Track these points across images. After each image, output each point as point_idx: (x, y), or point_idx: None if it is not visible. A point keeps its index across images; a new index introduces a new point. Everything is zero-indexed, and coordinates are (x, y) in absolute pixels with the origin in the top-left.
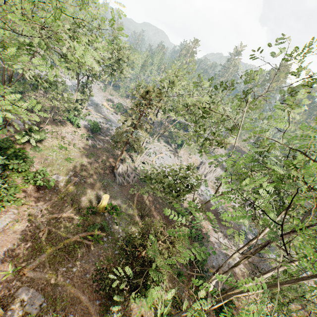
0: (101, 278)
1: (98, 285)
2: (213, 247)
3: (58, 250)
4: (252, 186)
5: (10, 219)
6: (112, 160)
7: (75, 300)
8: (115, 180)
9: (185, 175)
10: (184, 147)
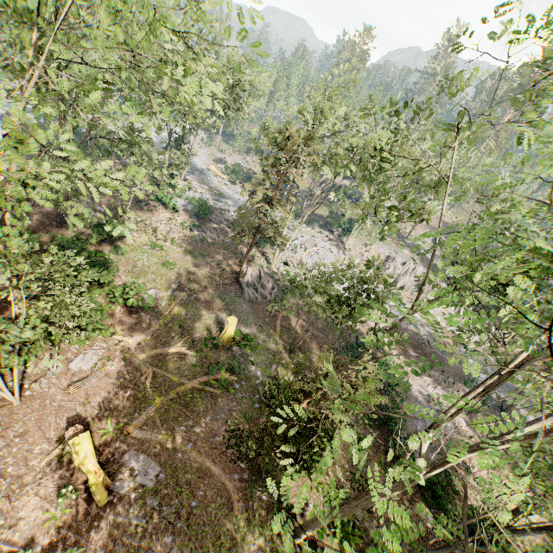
0: (237, 443)
1: (235, 453)
2: (415, 401)
3: (170, 401)
4: (492, 283)
5: (98, 357)
6: (234, 262)
7: (203, 472)
8: (243, 294)
9: (363, 279)
10: (354, 233)
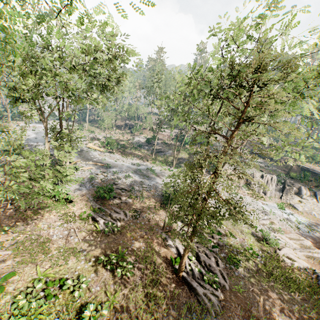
0: None
1: None
2: None
3: None
4: None
5: None
6: (157, 242)
7: None
8: (200, 301)
9: None
10: None
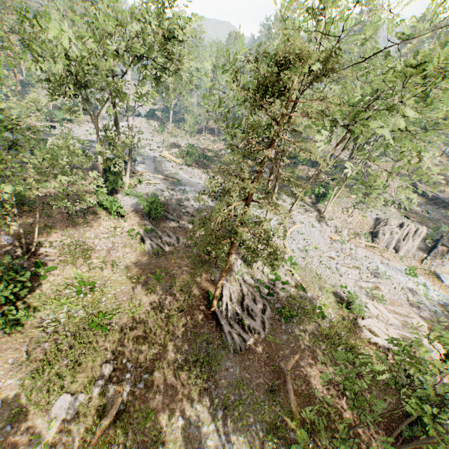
0: None
1: None
2: None
3: None
4: None
5: None
6: (203, 275)
7: None
8: (223, 338)
9: None
10: (333, 199)
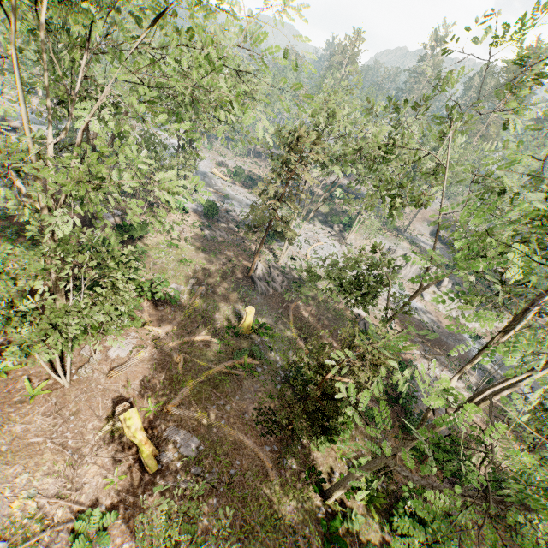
0: (265, 419)
1: (264, 428)
2: (424, 382)
3: (201, 383)
4: (499, 249)
5: (132, 345)
6: (245, 258)
7: (237, 444)
8: (255, 287)
9: (373, 265)
10: (355, 228)
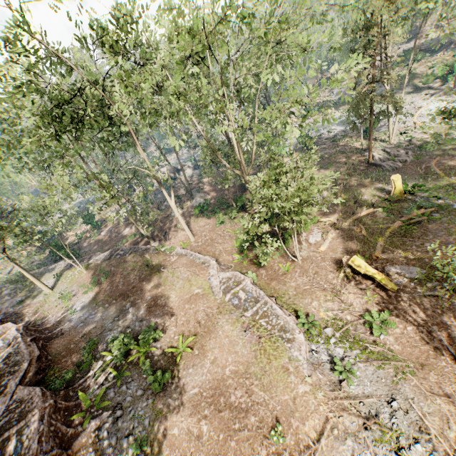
0: None
1: None
2: None
3: (388, 238)
4: None
5: (320, 233)
6: (356, 156)
7: None
8: (382, 168)
9: None
10: None
